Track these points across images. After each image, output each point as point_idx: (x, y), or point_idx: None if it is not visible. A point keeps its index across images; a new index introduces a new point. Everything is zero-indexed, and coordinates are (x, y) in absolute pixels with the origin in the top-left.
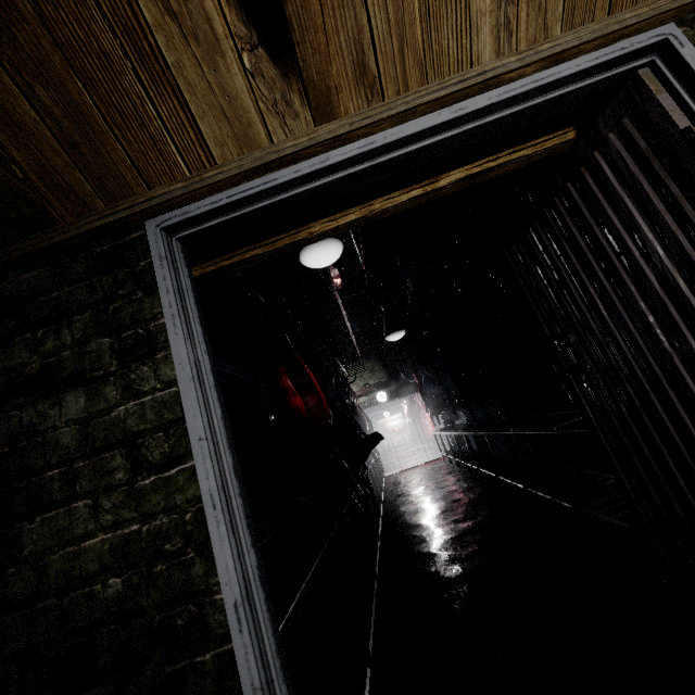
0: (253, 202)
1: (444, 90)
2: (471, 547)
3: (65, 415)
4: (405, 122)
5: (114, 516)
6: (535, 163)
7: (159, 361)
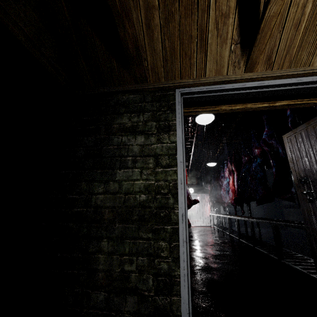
0: (213, 92)
1: (296, 72)
2: (223, 260)
3: (136, 142)
4: (277, 79)
5: (146, 177)
6: (299, 109)
7: (170, 134)
